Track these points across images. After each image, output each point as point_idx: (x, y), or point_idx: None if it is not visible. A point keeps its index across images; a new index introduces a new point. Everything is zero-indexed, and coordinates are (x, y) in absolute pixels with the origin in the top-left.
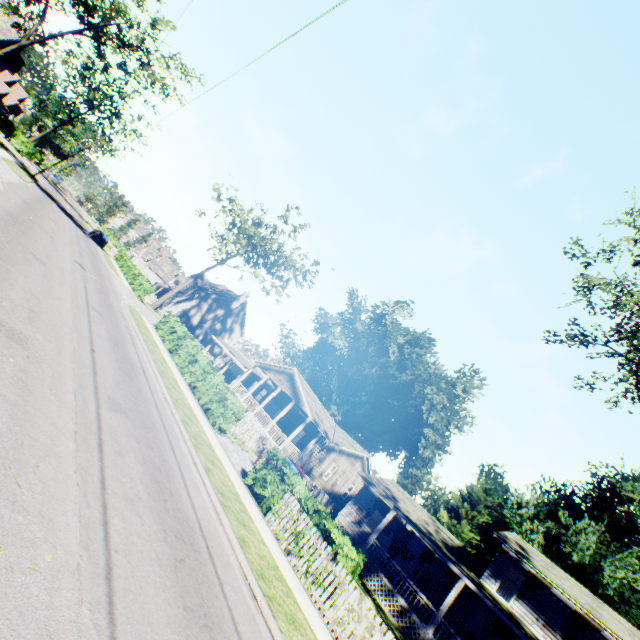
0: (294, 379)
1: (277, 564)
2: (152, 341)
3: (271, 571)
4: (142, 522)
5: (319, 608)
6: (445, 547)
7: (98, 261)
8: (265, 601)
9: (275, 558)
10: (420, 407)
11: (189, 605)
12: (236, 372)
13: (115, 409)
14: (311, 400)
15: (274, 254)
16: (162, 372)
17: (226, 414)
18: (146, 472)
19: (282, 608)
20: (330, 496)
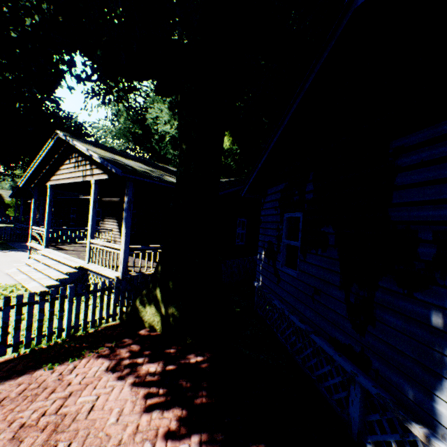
0: None
1: None
2: None
3: None
4: None
5: None
6: None
7: None
8: None
9: None
10: None
11: None
12: None
13: None
14: None
15: None
16: None
17: None
18: None
19: None
20: None
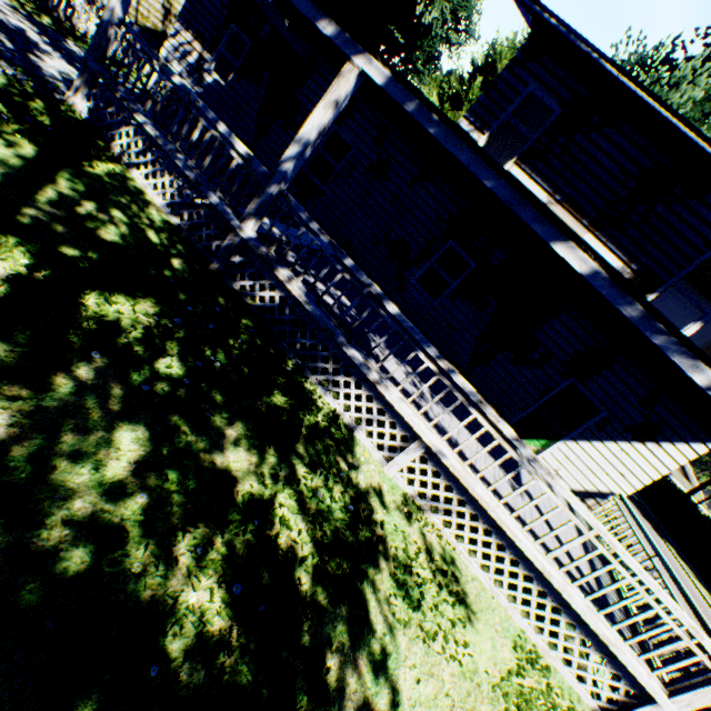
0: None
1: None
2: None
3: None
4: None
5: None
6: None
7: None
8: None
9: None
10: None
11: None
12: None
13: None
14: None
15: None
16: None
17: None
18: None
19: None
20: None
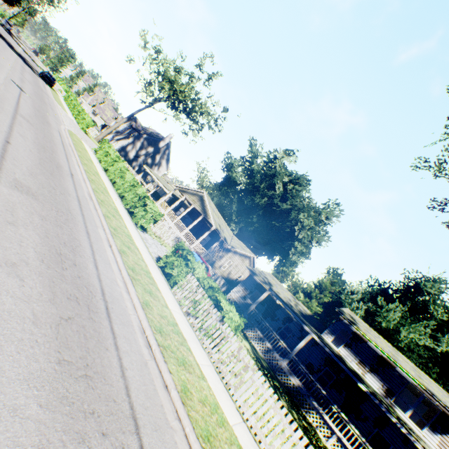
0: (204, 200)
1: (176, 322)
2: (87, 159)
3: (170, 327)
4: (22, 284)
5: (209, 351)
6: (300, 315)
7: (43, 93)
8: (159, 350)
9: (175, 318)
10: (294, 228)
11: (66, 359)
12: (162, 194)
13: (20, 190)
14: (216, 216)
15: (191, 100)
16: (92, 180)
17: (146, 217)
18: (45, 244)
19: (175, 354)
20: (226, 280)
